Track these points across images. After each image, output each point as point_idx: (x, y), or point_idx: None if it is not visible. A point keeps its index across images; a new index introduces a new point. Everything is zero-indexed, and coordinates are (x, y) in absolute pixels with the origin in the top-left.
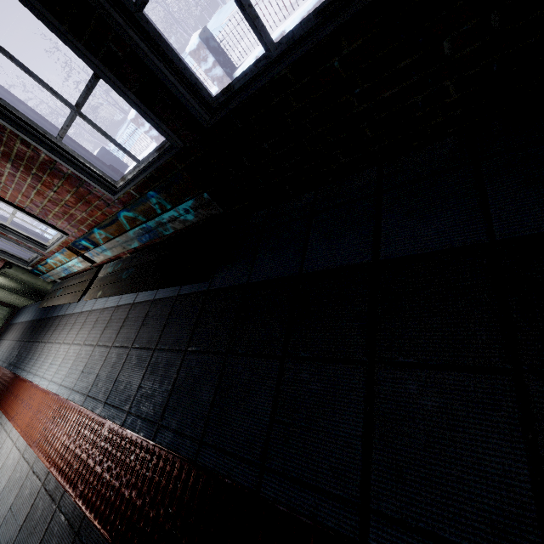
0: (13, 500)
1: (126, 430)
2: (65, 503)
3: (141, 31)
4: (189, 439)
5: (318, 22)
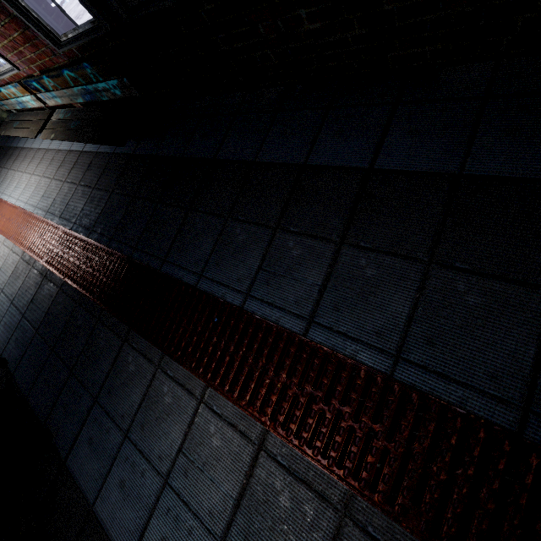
0: (1, 265)
1: (73, 232)
2: (37, 265)
3: None
4: (106, 237)
5: None
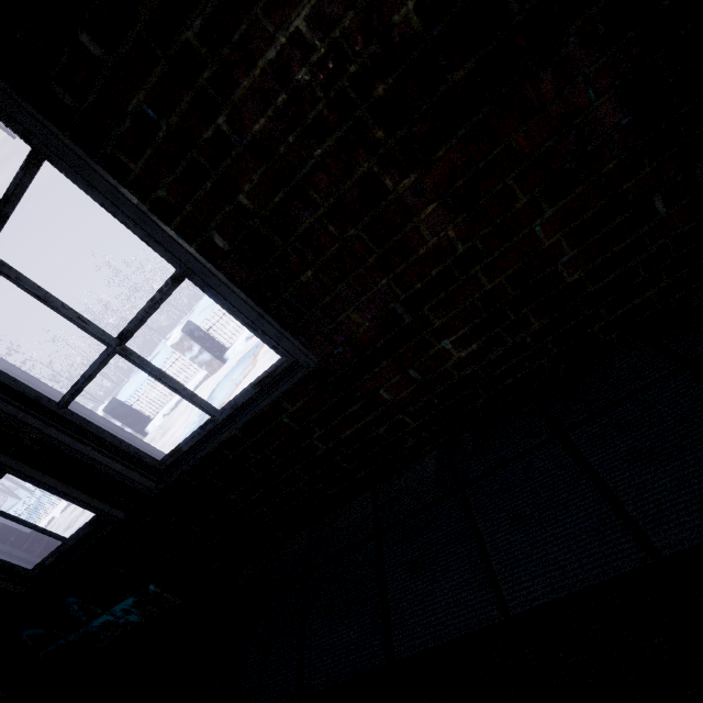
0: None
1: None
2: None
3: (64, 424)
4: None
5: (256, 393)
